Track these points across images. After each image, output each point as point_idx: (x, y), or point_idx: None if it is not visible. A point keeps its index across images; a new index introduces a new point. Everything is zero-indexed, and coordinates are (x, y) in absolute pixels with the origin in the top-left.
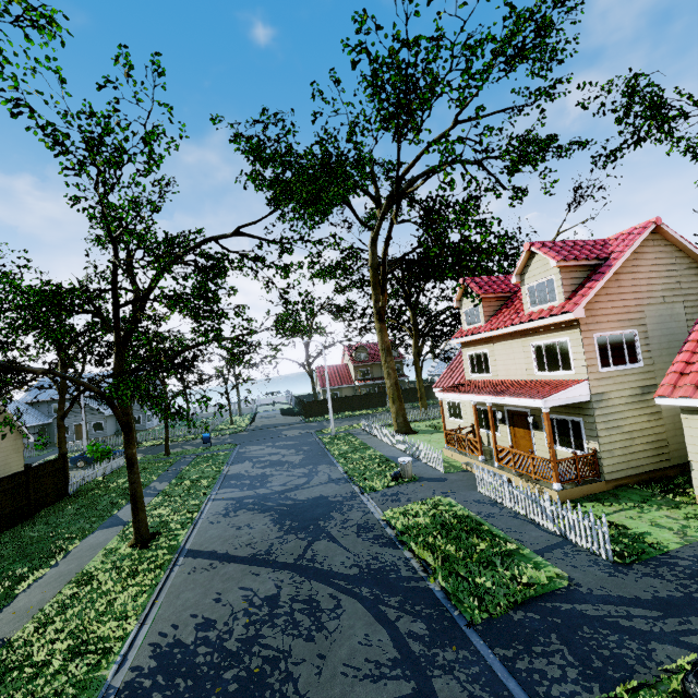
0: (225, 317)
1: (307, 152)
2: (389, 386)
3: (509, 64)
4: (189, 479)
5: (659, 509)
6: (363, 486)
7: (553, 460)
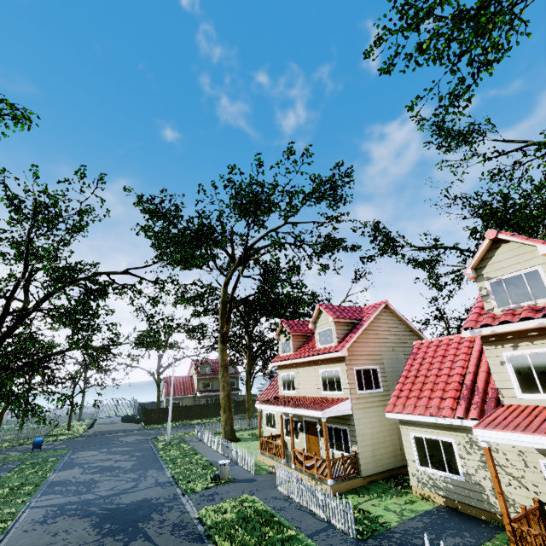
0: (99, 331)
1: (188, 221)
2: (223, 397)
3: (317, 200)
4: (8, 486)
5: (391, 498)
6: (185, 488)
7: (328, 460)
